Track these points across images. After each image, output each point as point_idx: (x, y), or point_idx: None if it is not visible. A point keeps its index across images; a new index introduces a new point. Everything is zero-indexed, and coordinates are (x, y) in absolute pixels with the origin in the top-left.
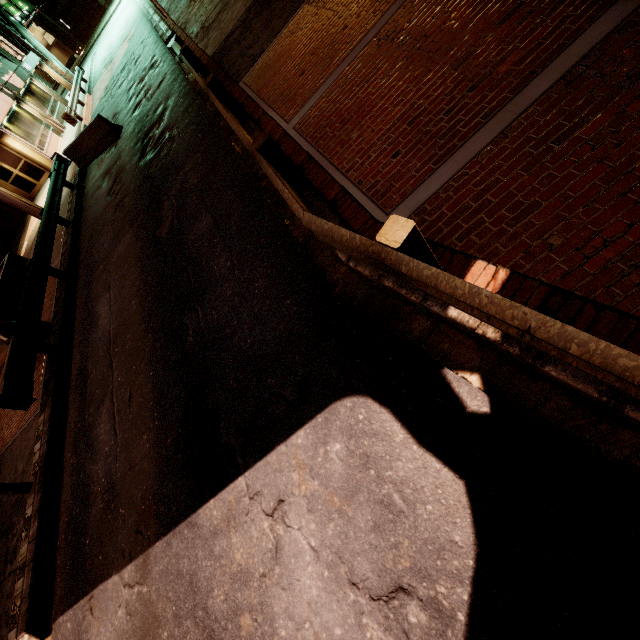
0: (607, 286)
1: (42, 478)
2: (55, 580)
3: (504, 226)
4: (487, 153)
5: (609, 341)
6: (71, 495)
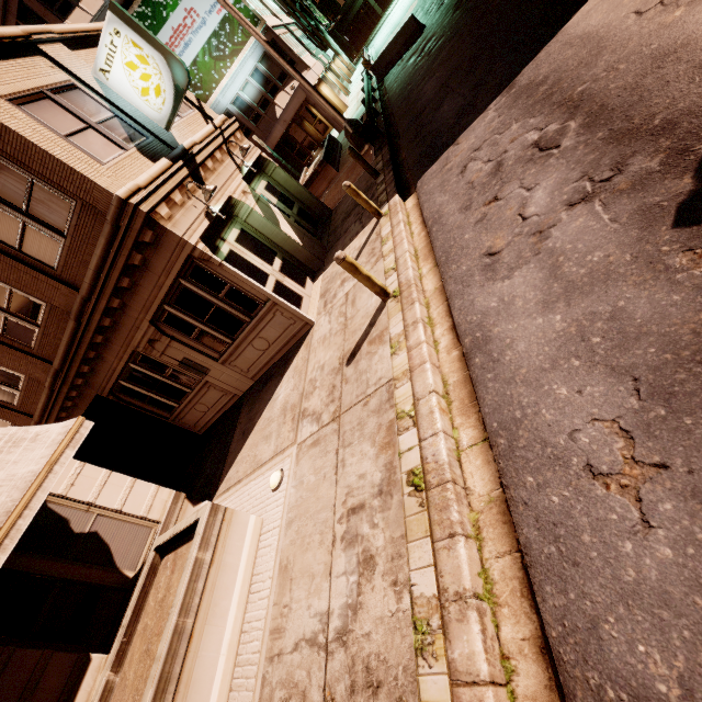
0: None
1: (390, 163)
2: (409, 184)
3: None
4: None
5: None
6: (419, 148)
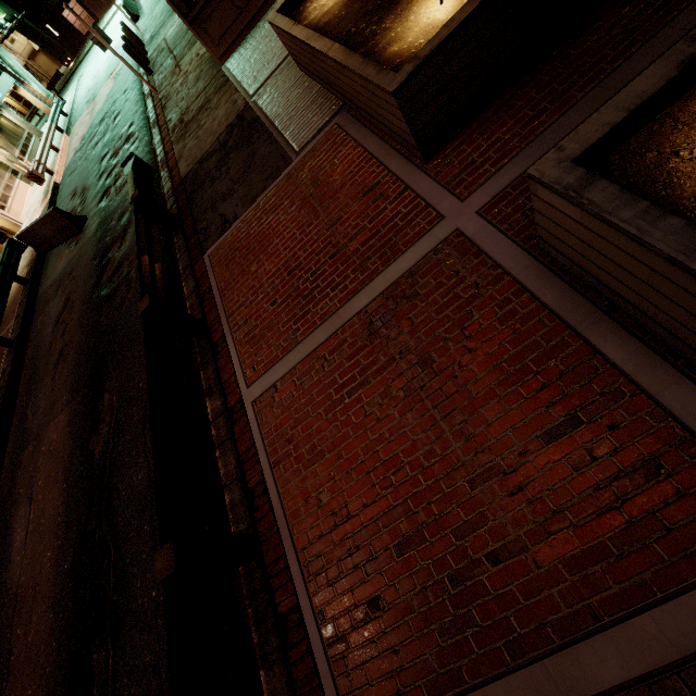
0: None
1: None
2: None
3: None
4: None
5: None
6: None
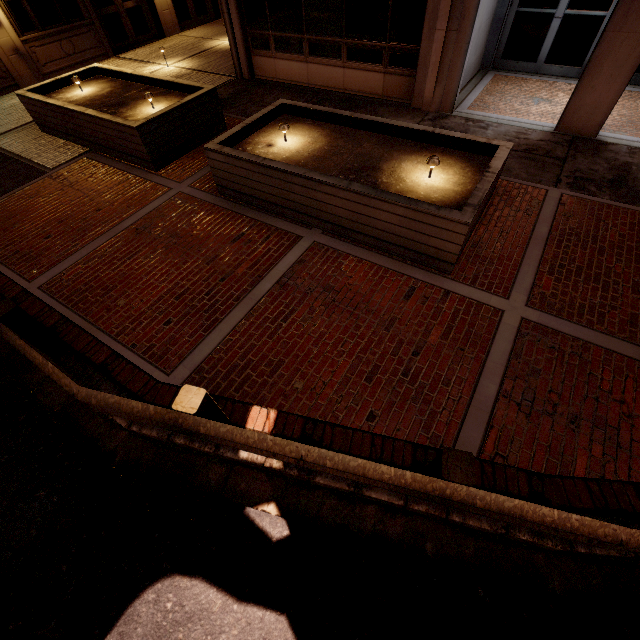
0: (333, 411)
1: None
2: None
3: (266, 377)
4: (243, 325)
5: (343, 447)
6: None
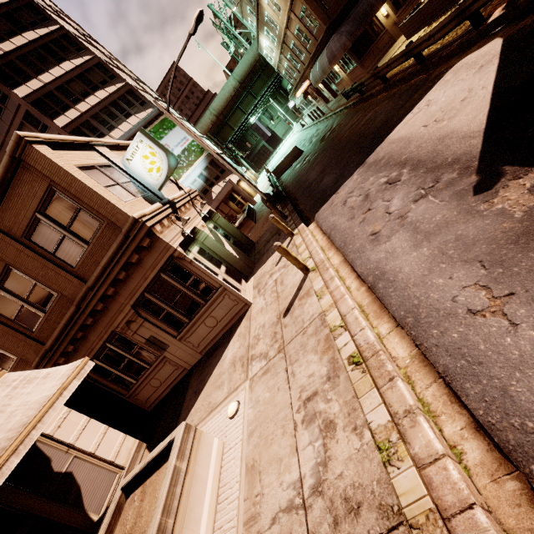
0: None
1: (294, 210)
2: (309, 218)
3: (504, 0)
4: None
5: None
6: (312, 200)
